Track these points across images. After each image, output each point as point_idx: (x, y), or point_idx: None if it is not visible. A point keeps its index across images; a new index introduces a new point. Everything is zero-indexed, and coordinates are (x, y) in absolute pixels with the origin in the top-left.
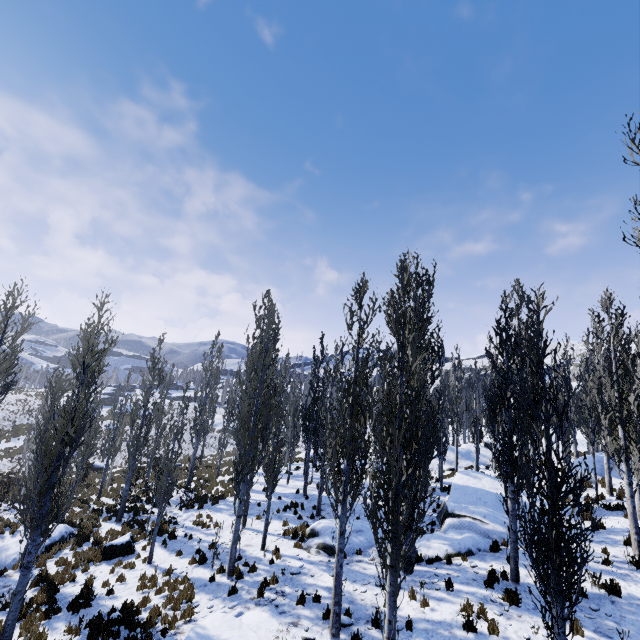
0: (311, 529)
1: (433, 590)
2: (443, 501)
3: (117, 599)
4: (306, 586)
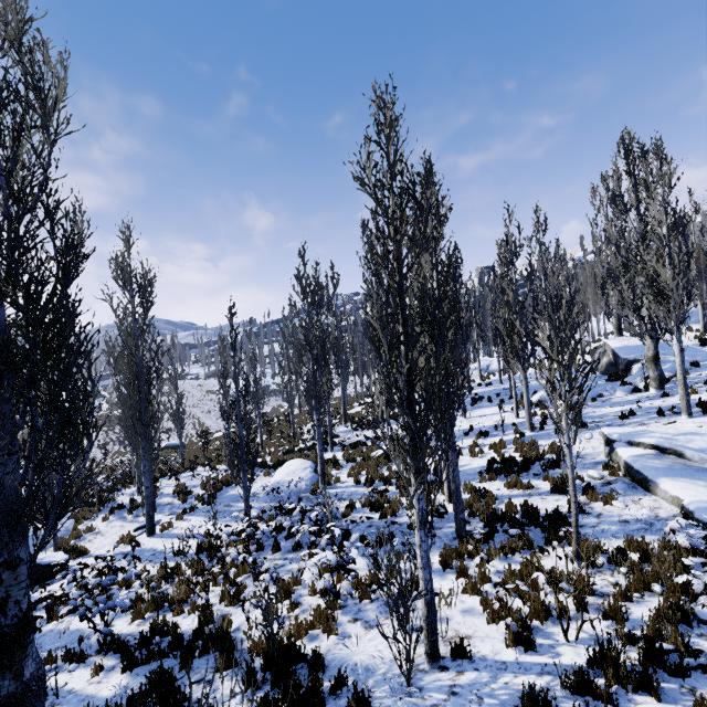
0: (539, 398)
1: (698, 388)
2: (603, 363)
3: (468, 465)
4: (603, 415)
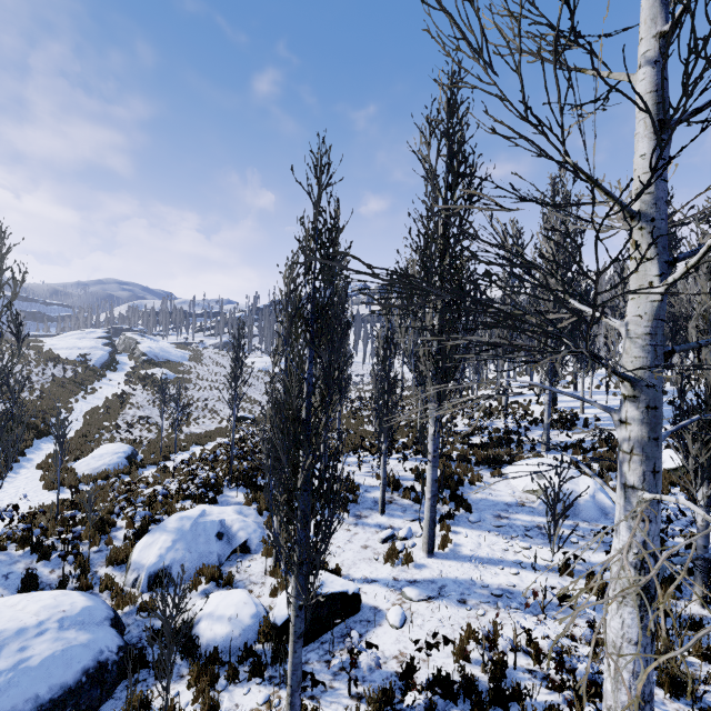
0: None
1: None
2: None
3: None
4: None
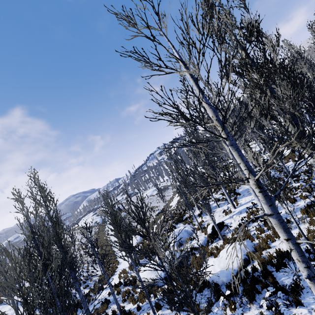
0: None
1: None
2: None
3: None
4: None
